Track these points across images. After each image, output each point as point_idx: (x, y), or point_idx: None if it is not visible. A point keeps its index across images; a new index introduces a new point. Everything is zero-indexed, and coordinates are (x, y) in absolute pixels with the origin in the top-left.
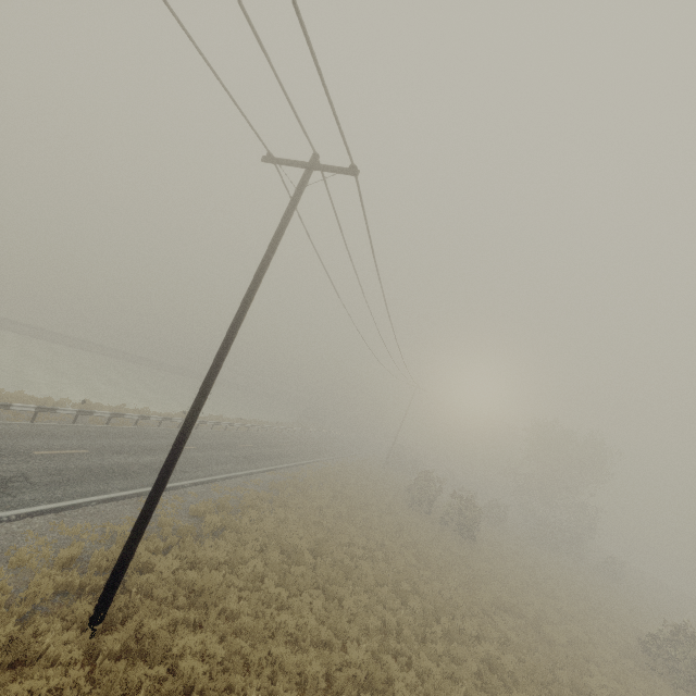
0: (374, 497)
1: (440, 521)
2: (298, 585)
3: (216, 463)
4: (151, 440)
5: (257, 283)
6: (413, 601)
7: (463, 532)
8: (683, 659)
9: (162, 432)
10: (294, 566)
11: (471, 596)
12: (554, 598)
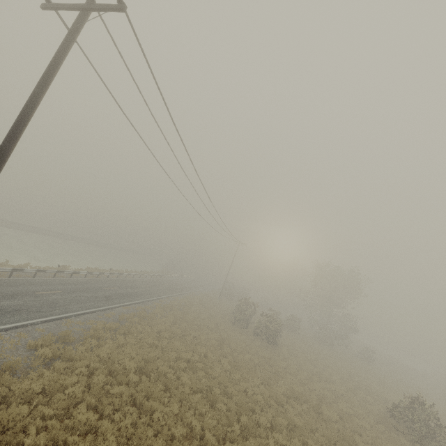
0: (207, 319)
1: (253, 333)
2: (114, 405)
3: (76, 303)
4: (18, 288)
5: (23, 117)
6: (220, 404)
7: (269, 339)
8: (417, 421)
9: (34, 281)
10: (117, 385)
11: (269, 391)
12: (330, 382)
